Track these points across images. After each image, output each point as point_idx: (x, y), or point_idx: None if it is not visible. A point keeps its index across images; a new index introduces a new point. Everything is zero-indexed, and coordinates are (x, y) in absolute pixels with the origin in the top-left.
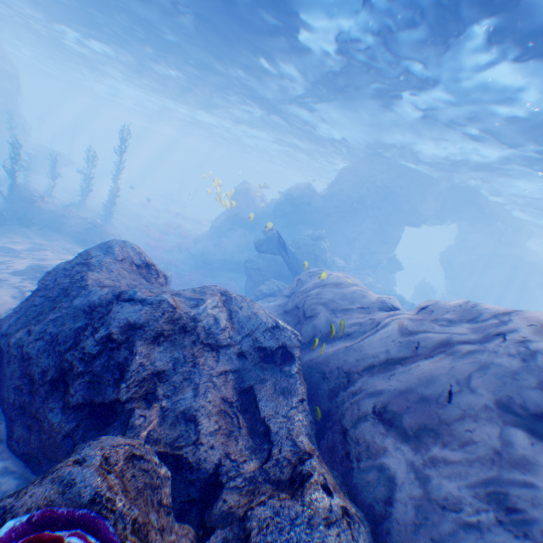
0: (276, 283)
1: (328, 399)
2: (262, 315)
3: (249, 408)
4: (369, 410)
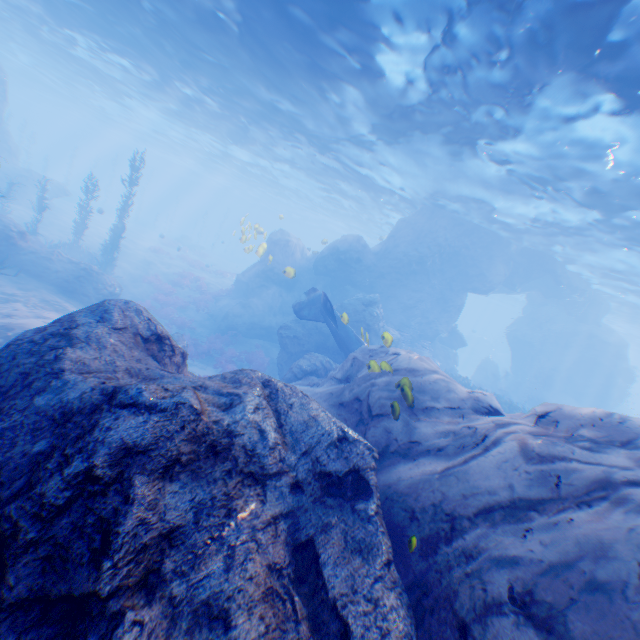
0: (319, 358)
1: (423, 556)
2: (324, 420)
3: (309, 579)
4: (505, 595)
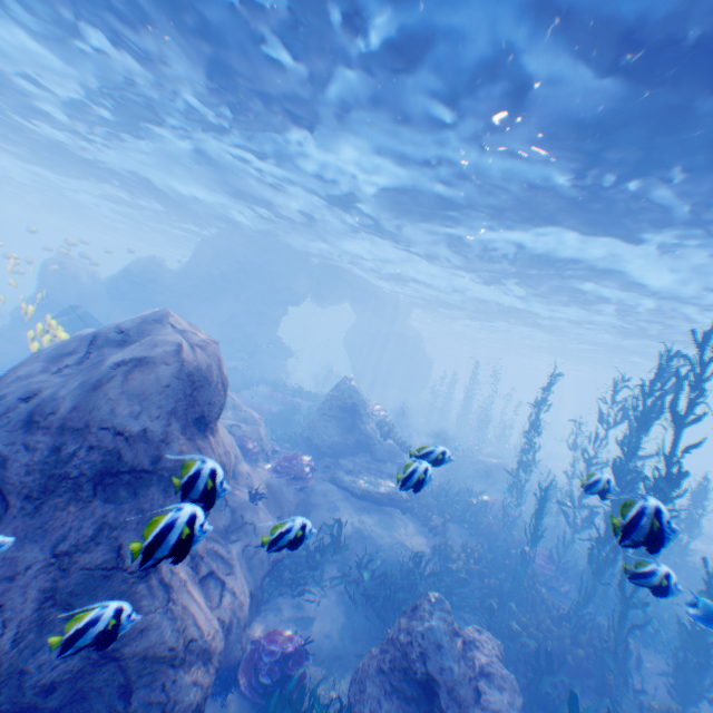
0: None
1: None
2: None
3: None
4: None
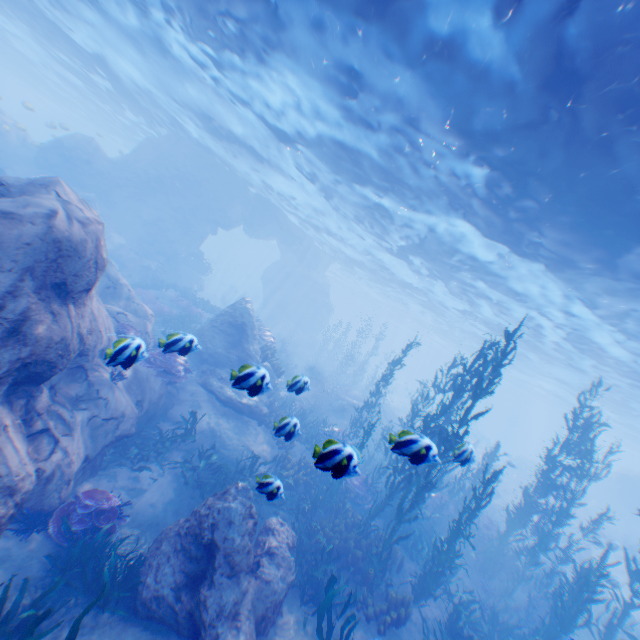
0: None
1: None
2: None
3: None
4: None
